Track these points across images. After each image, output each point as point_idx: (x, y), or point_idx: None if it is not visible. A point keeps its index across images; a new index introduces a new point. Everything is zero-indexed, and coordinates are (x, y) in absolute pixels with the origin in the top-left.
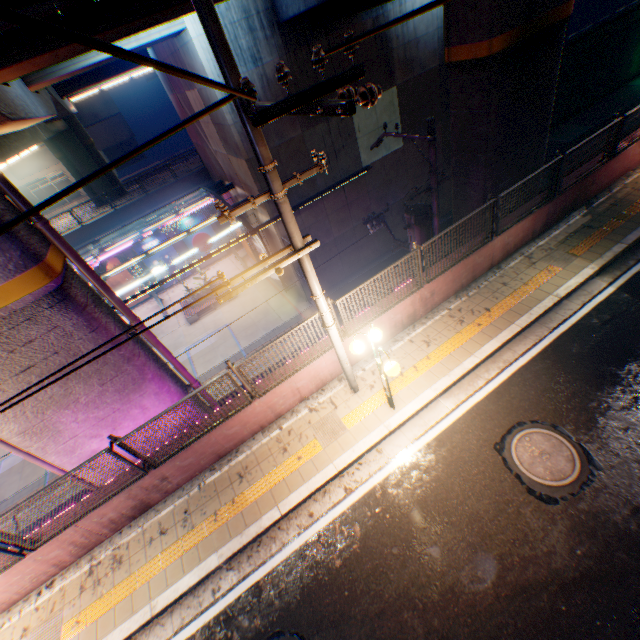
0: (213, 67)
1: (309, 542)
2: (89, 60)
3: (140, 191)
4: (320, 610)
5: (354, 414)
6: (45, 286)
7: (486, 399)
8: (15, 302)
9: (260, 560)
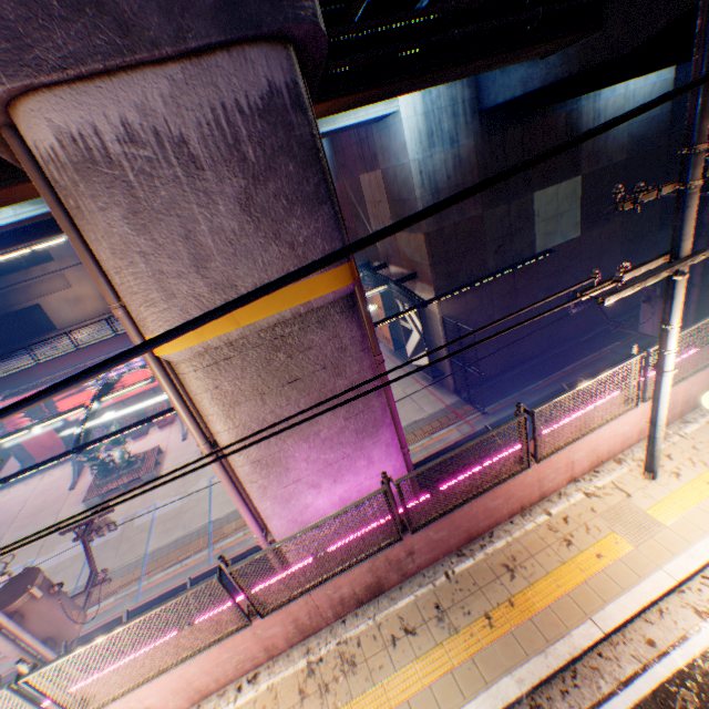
0: (414, 145)
1: (666, 686)
2: None
3: None
4: None
5: (665, 506)
6: (346, 286)
7: None
8: (317, 298)
9: (585, 701)
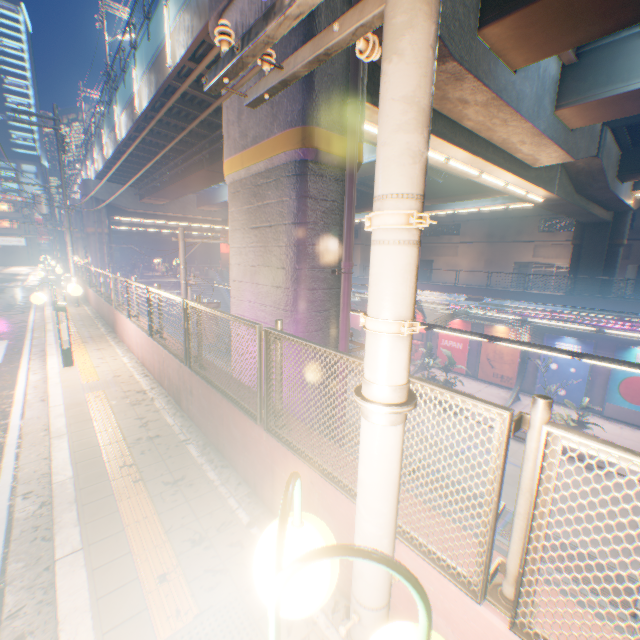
0: None
1: None
2: None
3: None
4: None
5: None
6: (295, 151)
7: None
8: (276, 157)
9: (16, 544)
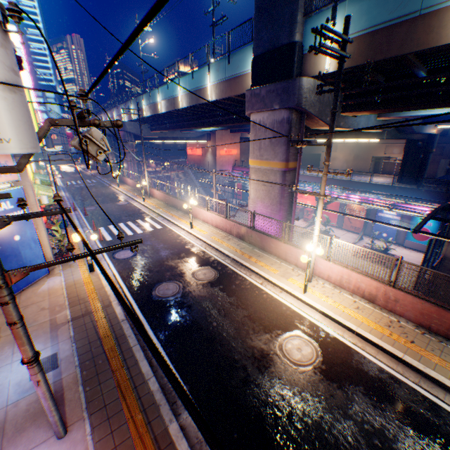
0: None
1: (241, 275)
2: (412, 114)
3: (427, 187)
4: (223, 279)
5: (295, 281)
6: (282, 168)
7: (327, 332)
8: (275, 167)
9: (234, 266)
